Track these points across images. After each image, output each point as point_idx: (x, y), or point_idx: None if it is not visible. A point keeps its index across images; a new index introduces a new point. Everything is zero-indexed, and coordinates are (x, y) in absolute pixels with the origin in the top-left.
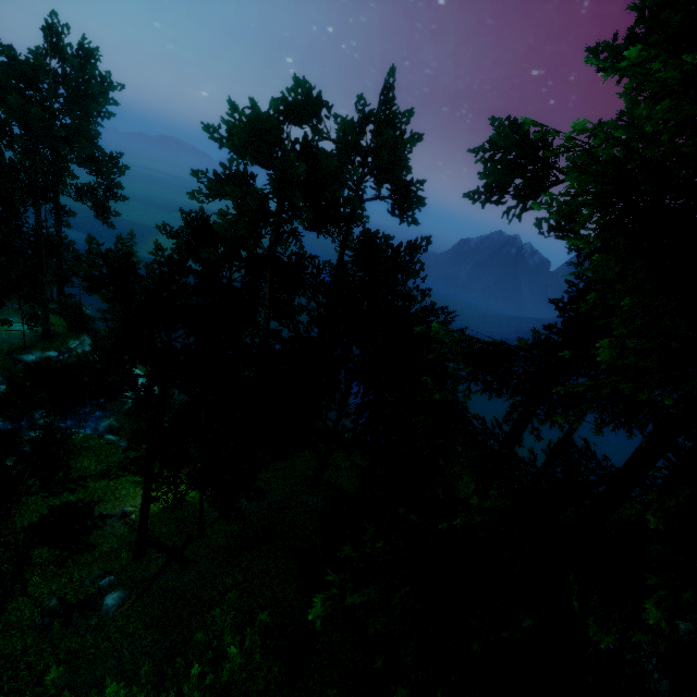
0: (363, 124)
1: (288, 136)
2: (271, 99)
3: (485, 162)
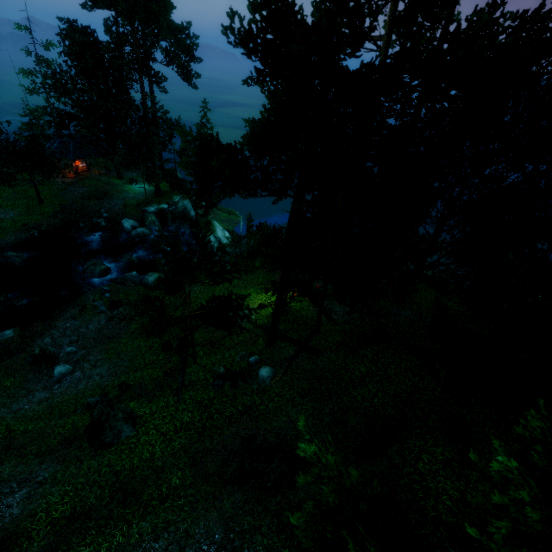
0: None
1: None
2: None
3: None
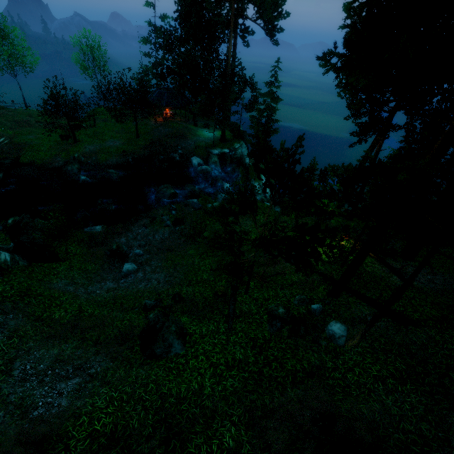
0: None
1: None
2: None
3: None
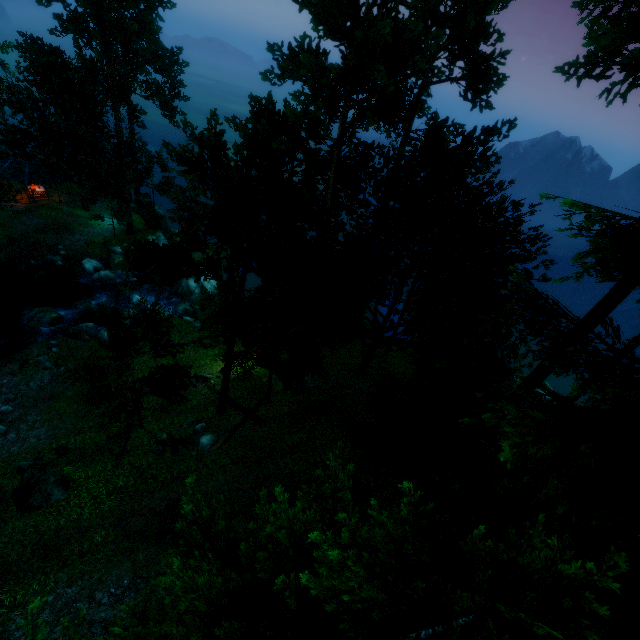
0: None
1: None
2: None
3: (593, 22)
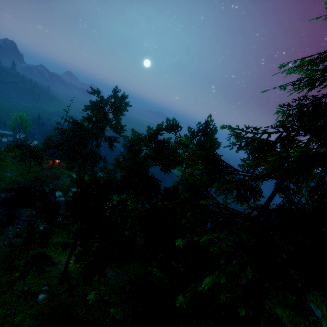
0: (197, 132)
1: (157, 139)
2: (158, 124)
3: (248, 154)
